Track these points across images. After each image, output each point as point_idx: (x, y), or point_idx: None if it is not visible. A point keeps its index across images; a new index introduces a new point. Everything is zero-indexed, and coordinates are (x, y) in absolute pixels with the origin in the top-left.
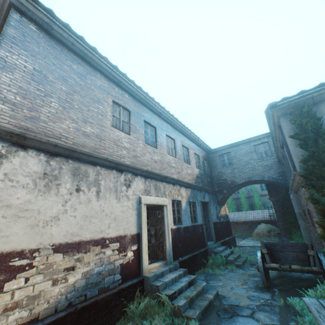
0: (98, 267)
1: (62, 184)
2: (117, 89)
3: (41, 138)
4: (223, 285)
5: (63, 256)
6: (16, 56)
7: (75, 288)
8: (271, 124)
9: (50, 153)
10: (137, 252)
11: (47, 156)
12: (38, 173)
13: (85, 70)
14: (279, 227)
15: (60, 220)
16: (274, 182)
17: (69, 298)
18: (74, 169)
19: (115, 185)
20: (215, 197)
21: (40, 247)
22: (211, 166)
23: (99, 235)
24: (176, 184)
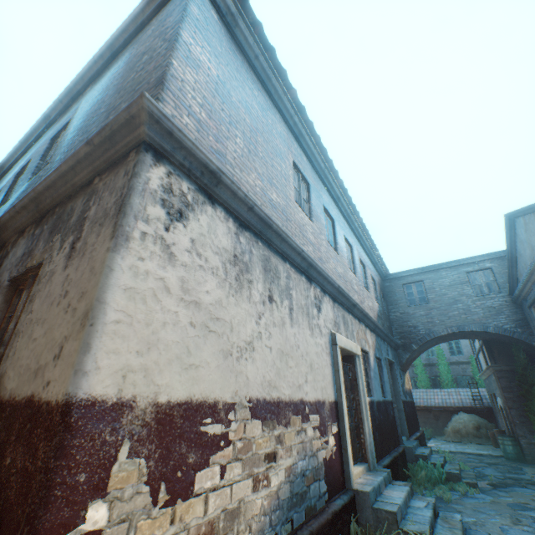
0: (301, 461)
1: (253, 281)
2: (295, 145)
3: (239, 188)
4: (477, 523)
5: (261, 426)
6: (199, 48)
7: (279, 501)
8: (513, 236)
9: (238, 221)
10: (338, 439)
11: (236, 225)
12: (227, 253)
13: (265, 102)
14: (513, 420)
15: (254, 350)
16: (507, 337)
17: (274, 525)
18: (264, 259)
19: (305, 303)
20: (397, 356)
21: (235, 400)
22: (388, 302)
23: (297, 394)
24: (361, 321)
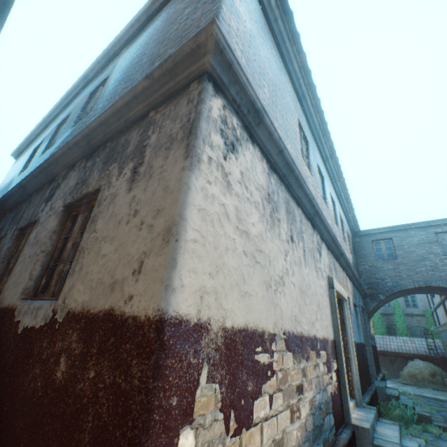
0: (317, 394)
1: (280, 220)
2: (298, 106)
3: (275, 130)
4: None
5: (292, 359)
6: (238, 0)
7: (307, 433)
8: None
9: (269, 163)
10: (337, 375)
11: (267, 166)
12: (263, 190)
13: (279, 62)
14: None
15: (284, 285)
16: None
17: None
18: (286, 202)
19: (312, 247)
20: (364, 304)
21: (275, 331)
22: (357, 256)
23: (311, 331)
24: (344, 269)
